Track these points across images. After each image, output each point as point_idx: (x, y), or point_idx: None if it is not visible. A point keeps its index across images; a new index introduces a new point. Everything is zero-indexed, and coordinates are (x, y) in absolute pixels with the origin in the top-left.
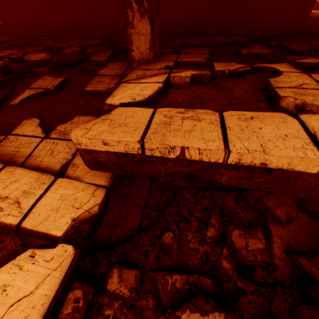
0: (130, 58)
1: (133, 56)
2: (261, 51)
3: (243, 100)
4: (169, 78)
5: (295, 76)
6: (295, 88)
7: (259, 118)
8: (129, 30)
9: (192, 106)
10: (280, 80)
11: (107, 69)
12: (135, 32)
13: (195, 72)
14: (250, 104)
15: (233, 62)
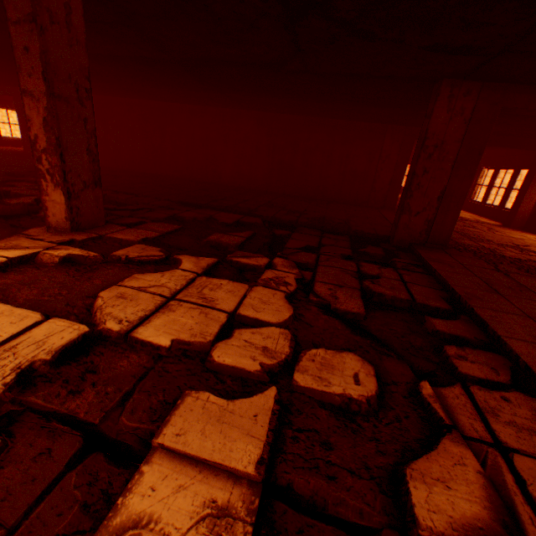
0: (48, 223)
1: (50, 221)
2: (232, 240)
3: (75, 293)
4: (40, 254)
5: (173, 275)
6: (137, 289)
7: (0, 315)
8: (45, 196)
9: (6, 290)
10: (142, 278)
11: (43, 228)
12: (51, 199)
13: (82, 251)
14: (72, 298)
15: (162, 247)
